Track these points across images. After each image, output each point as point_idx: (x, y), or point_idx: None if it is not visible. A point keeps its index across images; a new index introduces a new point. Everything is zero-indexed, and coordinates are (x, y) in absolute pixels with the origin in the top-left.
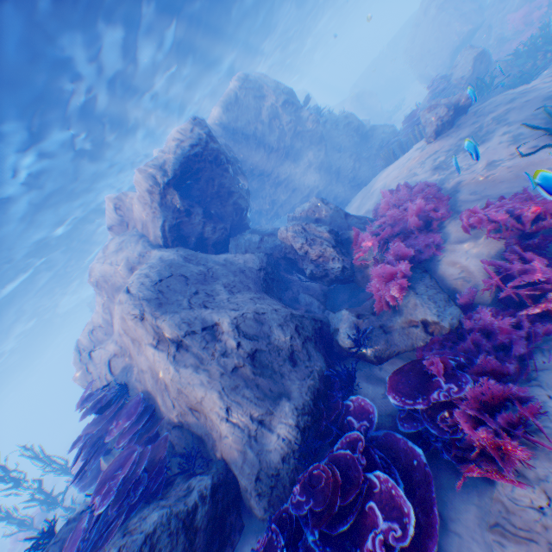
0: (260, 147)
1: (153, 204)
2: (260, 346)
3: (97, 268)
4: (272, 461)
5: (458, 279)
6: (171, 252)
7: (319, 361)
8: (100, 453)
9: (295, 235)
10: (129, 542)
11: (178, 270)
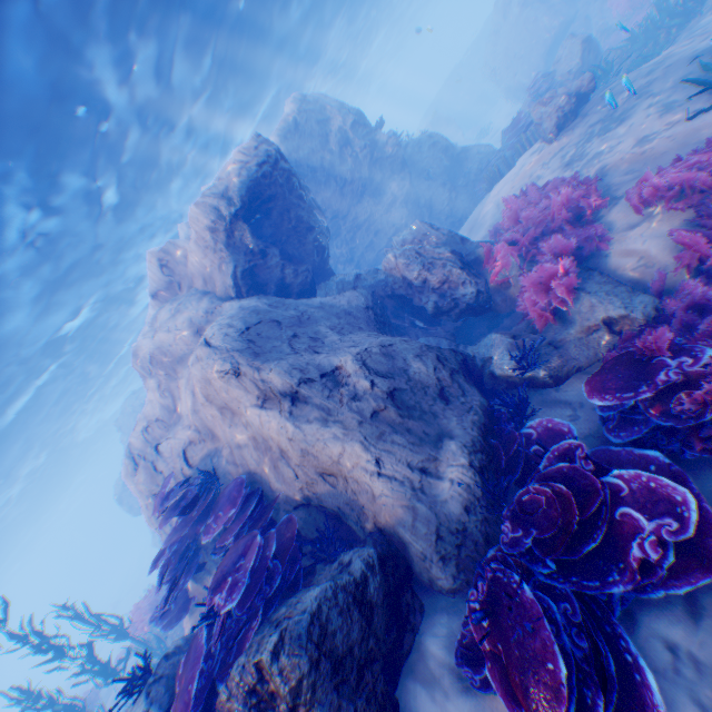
0: (331, 182)
1: (217, 246)
2: (397, 384)
3: (145, 345)
4: (450, 512)
5: (638, 269)
6: (250, 299)
7: (477, 396)
8: (191, 568)
9: (407, 262)
10: (291, 625)
11: (268, 315)
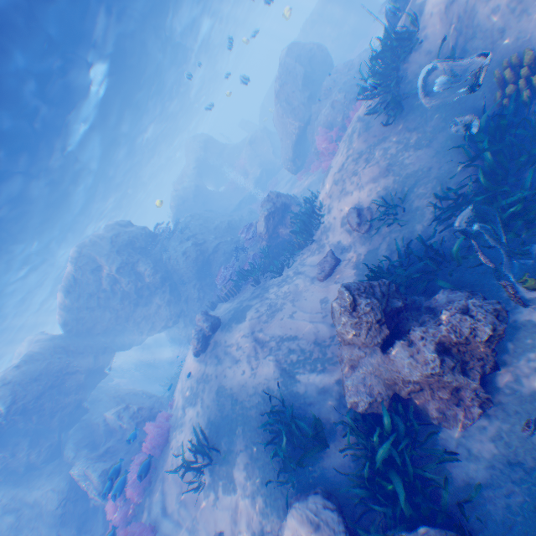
0: (106, 311)
1: None
2: None
3: None
4: None
5: None
6: None
7: None
8: None
9: (80, 478)
10: None
11: None
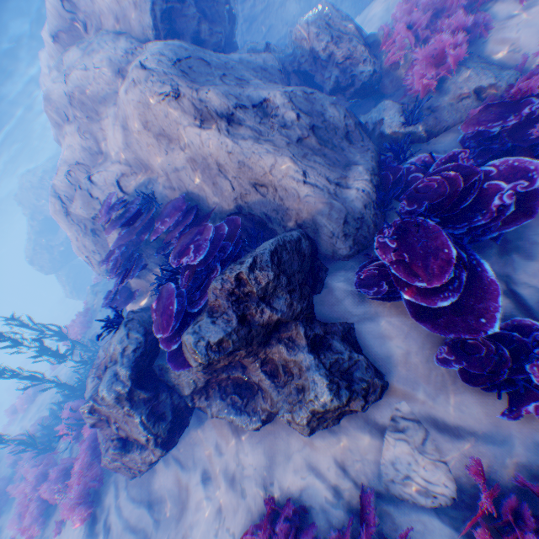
0: None
1: None
2: (316, 125)
3: (57, 90)
4: (356, 209)
5: (506, 53)
6: (174, 42)
7: (371, 144)
8: (138, 265)
9: (319, 33)
10: (257, 255)
11: (196, 55)
